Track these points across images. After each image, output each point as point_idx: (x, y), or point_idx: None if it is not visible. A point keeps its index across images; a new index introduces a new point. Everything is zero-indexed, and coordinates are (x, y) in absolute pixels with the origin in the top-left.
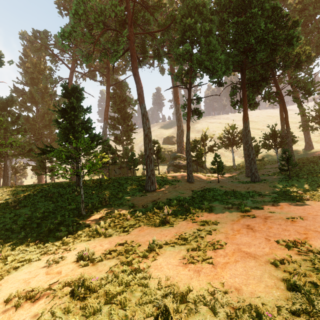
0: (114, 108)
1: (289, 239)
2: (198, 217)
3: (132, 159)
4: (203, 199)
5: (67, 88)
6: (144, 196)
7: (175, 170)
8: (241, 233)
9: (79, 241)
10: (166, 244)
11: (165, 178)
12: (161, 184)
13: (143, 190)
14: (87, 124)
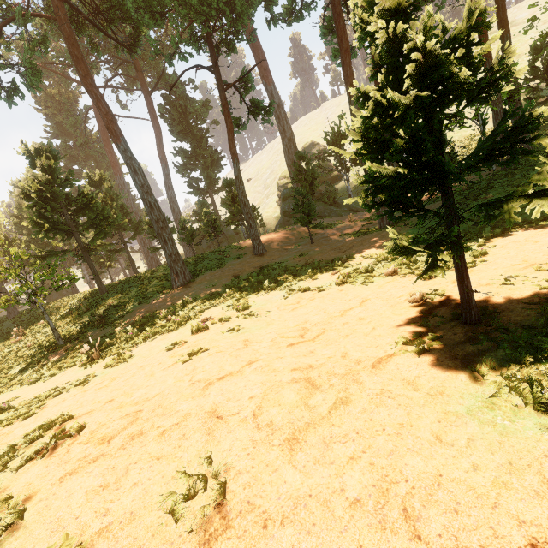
0: (174, 133)
1: (52, 418)
2: (138, 346)
3: (185, 229)
4: (221, 297)
5: (27, 154)
6: (154, 302)
7: (285, 222)
8: (85, 392)
9: (7, 391)
10: (12, 408)
11: (226, 254)
12: (202, 271)
13: (169, 288)
14: (82, 200)
